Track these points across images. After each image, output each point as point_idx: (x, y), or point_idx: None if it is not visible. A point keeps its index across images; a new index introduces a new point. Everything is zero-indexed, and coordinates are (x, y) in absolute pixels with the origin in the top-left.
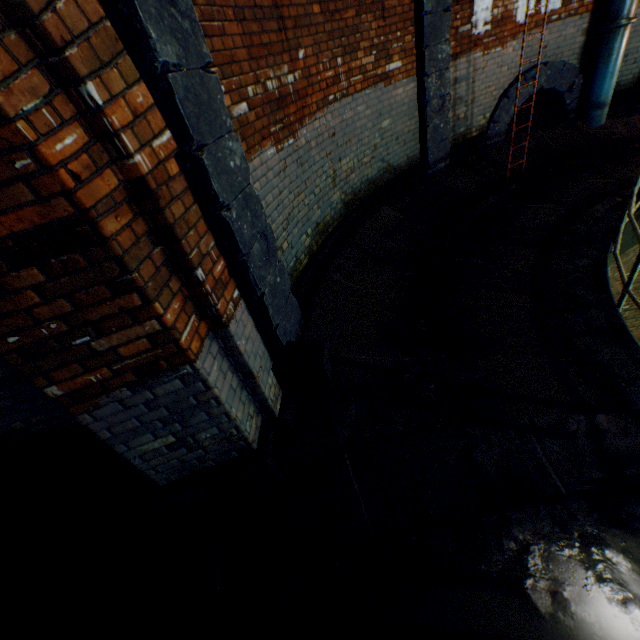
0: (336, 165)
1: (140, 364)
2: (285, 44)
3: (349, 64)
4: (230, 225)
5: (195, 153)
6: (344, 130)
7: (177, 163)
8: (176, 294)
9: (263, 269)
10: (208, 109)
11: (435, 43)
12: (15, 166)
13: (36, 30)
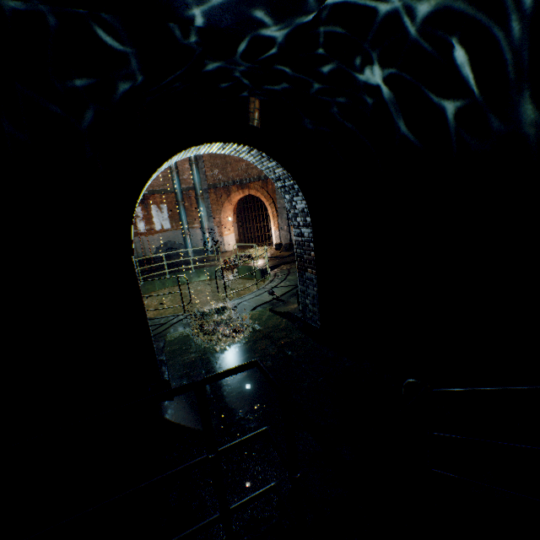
0: None
1: None
2: None
3: None
4: None
5: None
6: None
7: None
8: None
9: None
10: None
11: None
12: None
13: None
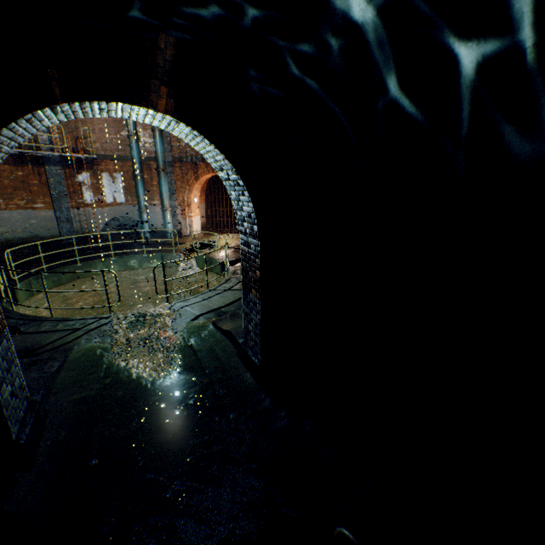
0: None
1: None
2: None
3: (9, 202)
4: None
5: None
6: (3, 219)
7: None
8: None
9: None
10: None
11: (60, 202)
12: None
13: None
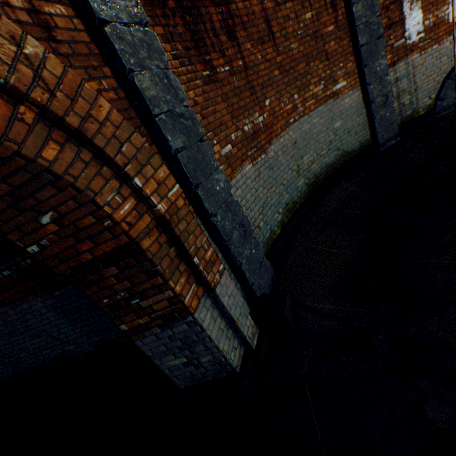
0: (299, 161)
1: (164, 314)
2: (255, 101)
3: (303, 96)
4: (216, 225)
5: (194, 189)
6: (303, 137)
7: (183, 199)
8: (183, 273)
9: (241, 247)
10: (202, 162)
11: (372, 61)
12: (104, 224)
13: (113, 164)
